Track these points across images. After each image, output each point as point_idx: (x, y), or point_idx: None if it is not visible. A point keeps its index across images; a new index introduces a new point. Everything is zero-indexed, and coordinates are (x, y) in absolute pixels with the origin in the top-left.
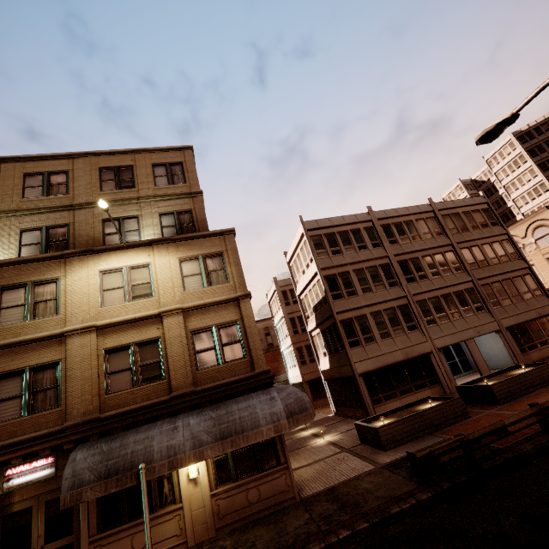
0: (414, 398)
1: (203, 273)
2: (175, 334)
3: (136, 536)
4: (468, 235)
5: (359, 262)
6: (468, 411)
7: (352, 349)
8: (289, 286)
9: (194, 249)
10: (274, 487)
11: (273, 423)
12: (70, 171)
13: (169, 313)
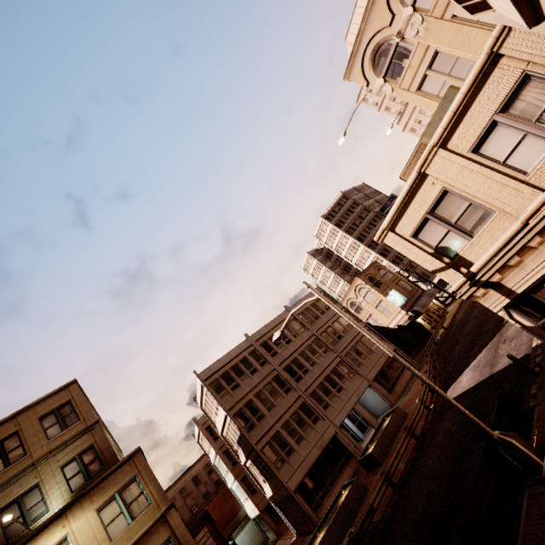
0: (342, 482)
1: (124, 509)
2: None
3: None
4: (321, 321)
5: (256, 385)
6: (369, 481)
7: (280, 470)
8: None
9: (108, 490)
10: None
11: None
12: None
13: None
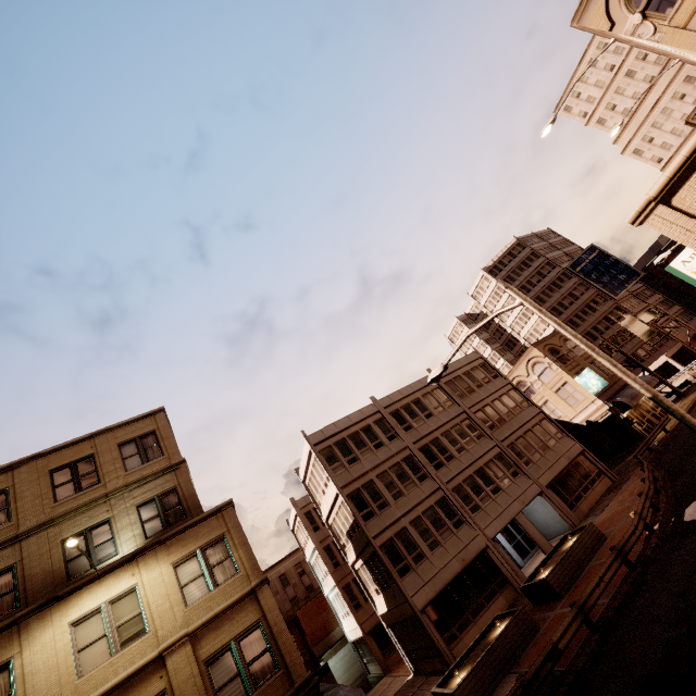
0: (490, 615)
1: (206, 571)
2: (185, 675)
3: None
4: (476, 396)
5: (380, 463)
6: (538, 618)
7: (403, 579)
8: (312, 504)
9: (189, 543)
10: None
11: None
12: (10, 488)
13: (172, 648)
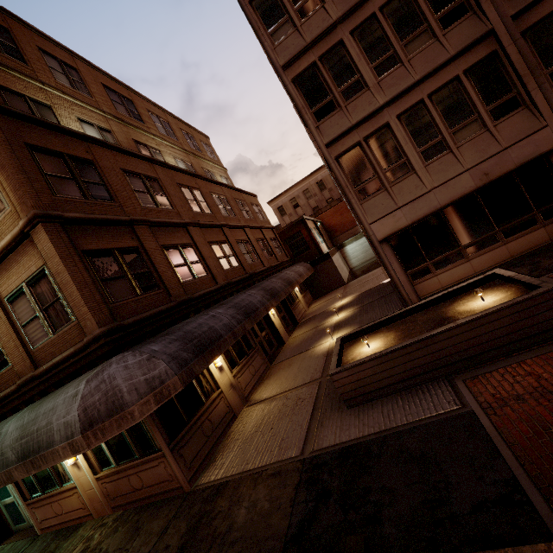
0: (502, 252)
1: None
2: None
3: (54, 505)
4: None
5: (363, 0)
6: None
7: (364, 201)
8: None
9: None
10: (155, 476)
11: (66, 440)
12: None
13: None
